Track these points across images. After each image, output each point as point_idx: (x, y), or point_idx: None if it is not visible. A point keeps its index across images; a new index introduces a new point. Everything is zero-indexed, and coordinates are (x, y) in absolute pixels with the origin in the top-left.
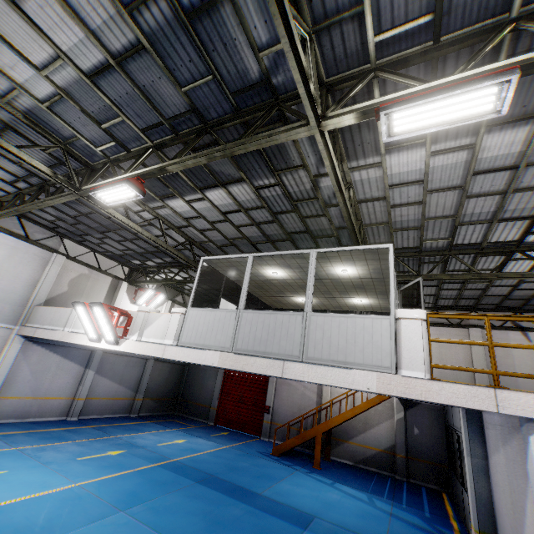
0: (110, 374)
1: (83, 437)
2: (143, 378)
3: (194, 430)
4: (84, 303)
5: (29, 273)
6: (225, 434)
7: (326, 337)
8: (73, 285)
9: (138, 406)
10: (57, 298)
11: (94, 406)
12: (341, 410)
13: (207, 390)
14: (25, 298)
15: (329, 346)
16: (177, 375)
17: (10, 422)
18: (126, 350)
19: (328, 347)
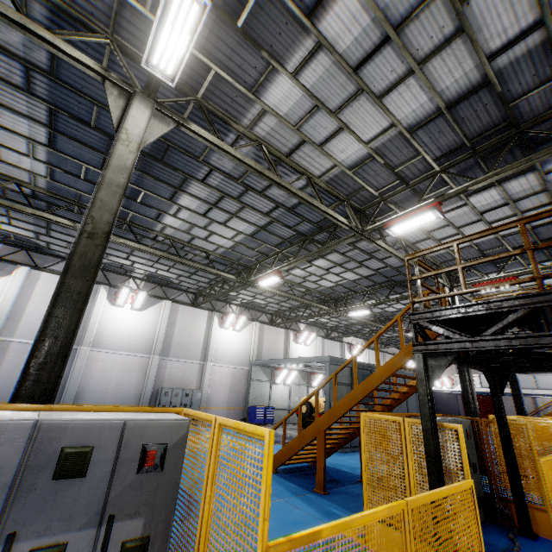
0: None
1: None
2: None
3: None
4: None
5: (381, 363)
6: None
7: (543, 382)
8: None
9: None
10: None
11: None
12: (551, 411)
13: (453, 407)
14: None
15: (545, 384)
16: None
17: None
18: (458, 390)
19: (545, 384)
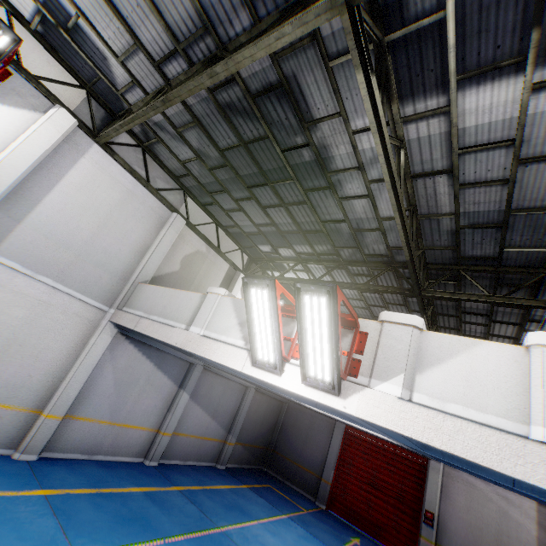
0: (204, 401)
1: (176, 524)
2: (240, 413)
3: (312, 521)
4: (274, 281)
5: (140, 233)
6: (358, 542)
7: None
8: (185, 264)
9: (228, 454)
10: (164, 278)
11: (179, 446)
12: None
13: (315, 449)
14: (128, 268)
15: None
16: (273, 414)
17: (72, 458)
18: (370, 416)
19: None
